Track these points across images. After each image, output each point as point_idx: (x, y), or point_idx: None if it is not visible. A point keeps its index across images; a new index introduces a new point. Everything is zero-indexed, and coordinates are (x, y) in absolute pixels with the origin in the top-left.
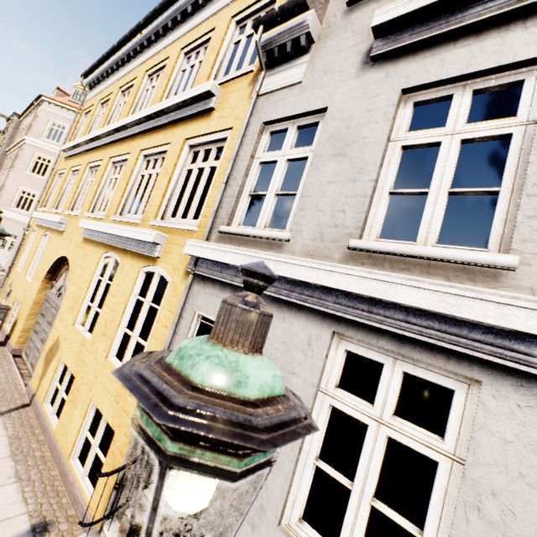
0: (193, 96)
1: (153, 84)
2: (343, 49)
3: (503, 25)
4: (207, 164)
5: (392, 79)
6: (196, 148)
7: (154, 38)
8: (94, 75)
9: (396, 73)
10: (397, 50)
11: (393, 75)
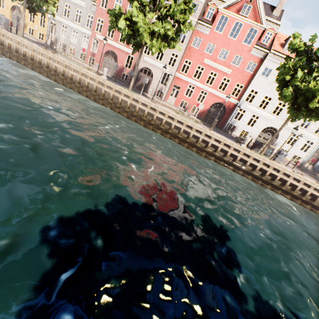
0: None
1: None
2: None
3: (69, 1)
4: None
5: (64, 1)
6: None
7: None
8: None
9: (64, 0)
10: None
11: (64, 0)
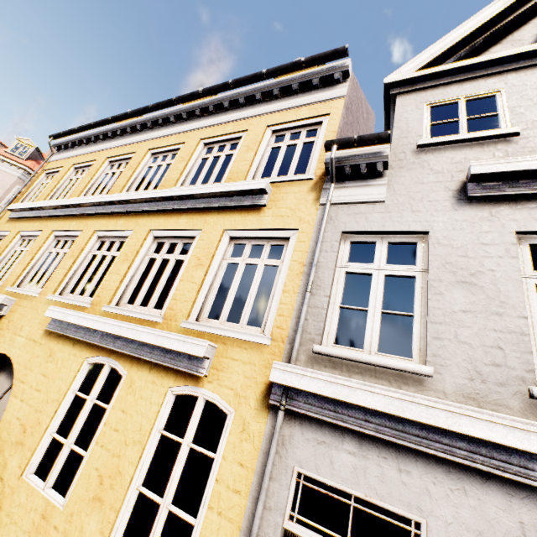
0: (240, 190)
1: (158, 162)
2: (426, 182)
3: None
4: (261, 260)
5: (499, 219)
6: (239, 240)
7: (162, 122)
8: (68, 139)
9: (502, 215)
10: (496, 196)
11: (498, 216)
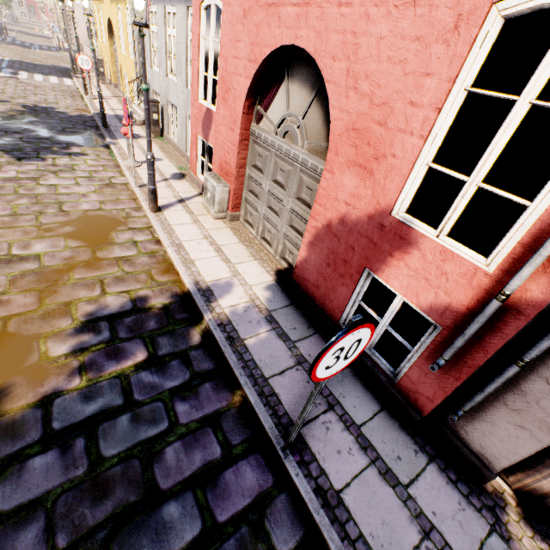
0: None
1: None
2: None
3: None
4: None
5: None
6: None
7: None
8: None
9: None
10: None
11: None
